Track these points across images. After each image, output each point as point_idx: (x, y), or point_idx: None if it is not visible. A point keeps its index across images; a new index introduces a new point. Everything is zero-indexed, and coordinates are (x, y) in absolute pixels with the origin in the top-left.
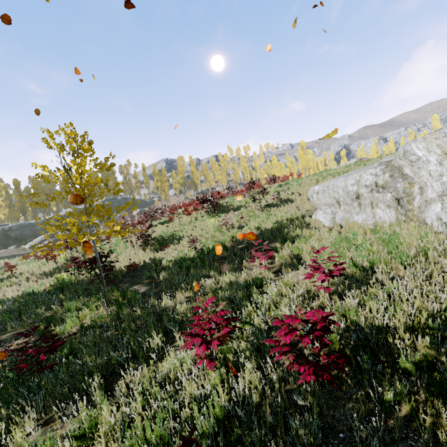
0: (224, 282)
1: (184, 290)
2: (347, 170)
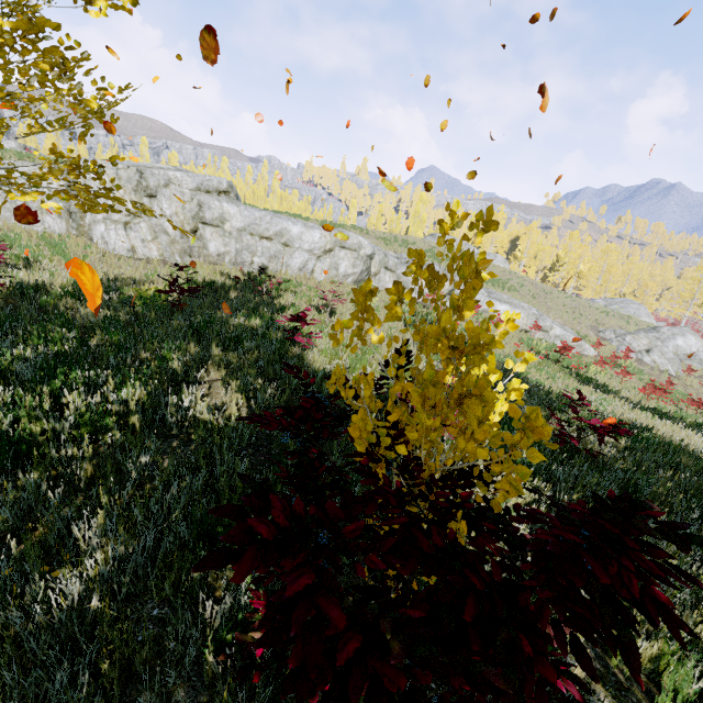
0: None
1: None
2: (3, 155)
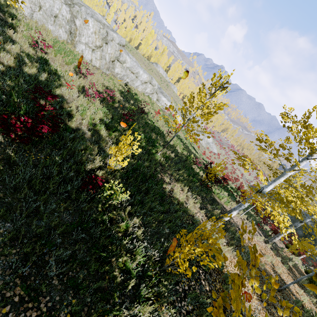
0: (24, 53)
1: (8, 53)
2: None
